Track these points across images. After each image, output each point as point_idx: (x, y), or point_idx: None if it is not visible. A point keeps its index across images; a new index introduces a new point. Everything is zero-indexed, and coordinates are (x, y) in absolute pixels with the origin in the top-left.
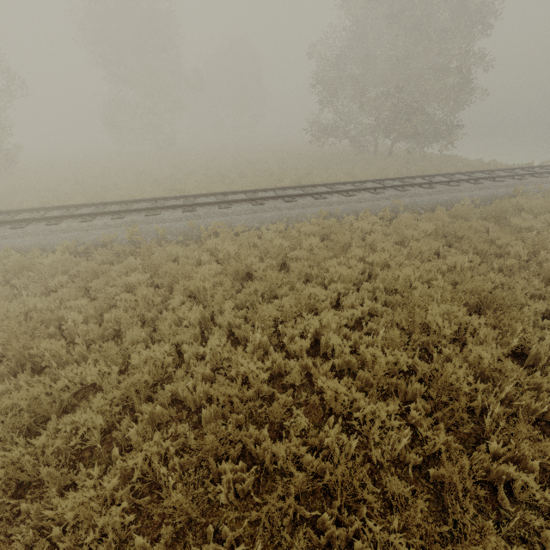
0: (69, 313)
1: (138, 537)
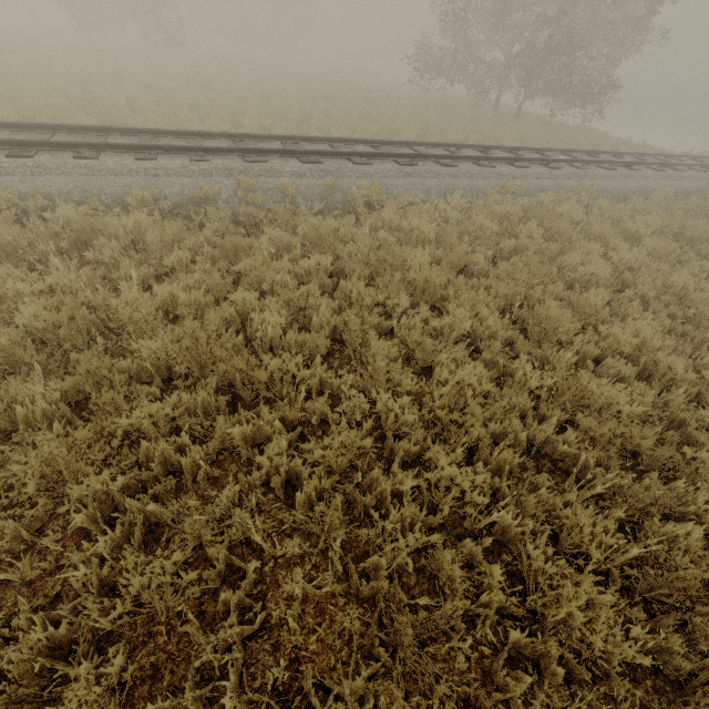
0: (257, 311)
1: (634, 628)
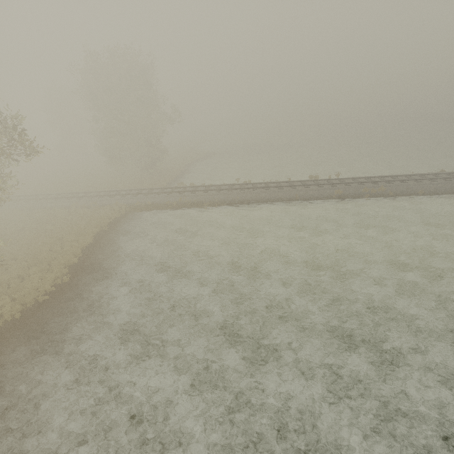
0: None
1: None
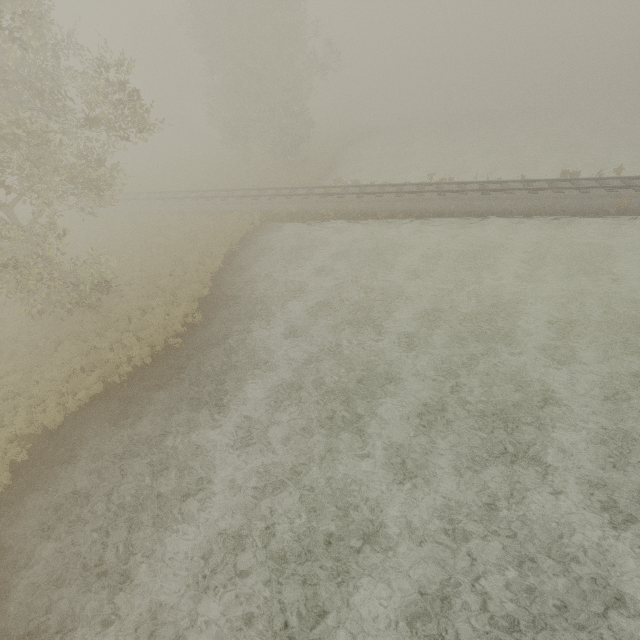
0: None
1: None
